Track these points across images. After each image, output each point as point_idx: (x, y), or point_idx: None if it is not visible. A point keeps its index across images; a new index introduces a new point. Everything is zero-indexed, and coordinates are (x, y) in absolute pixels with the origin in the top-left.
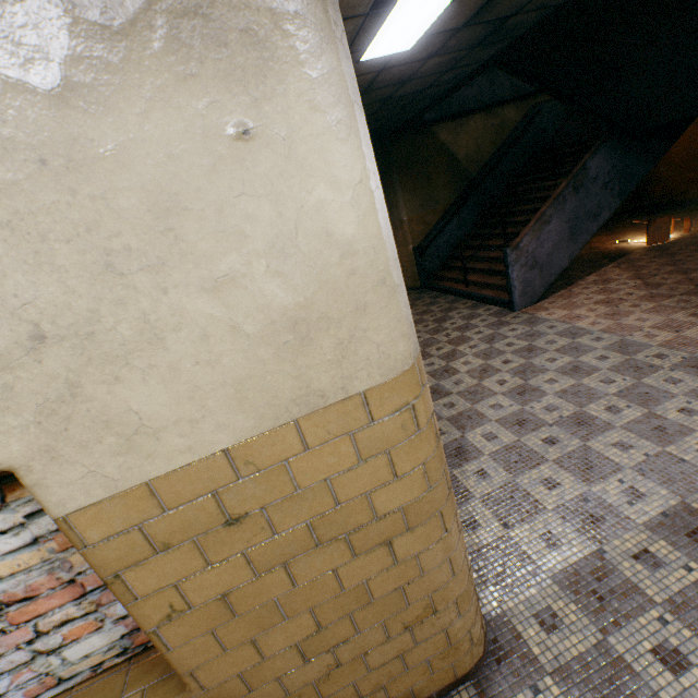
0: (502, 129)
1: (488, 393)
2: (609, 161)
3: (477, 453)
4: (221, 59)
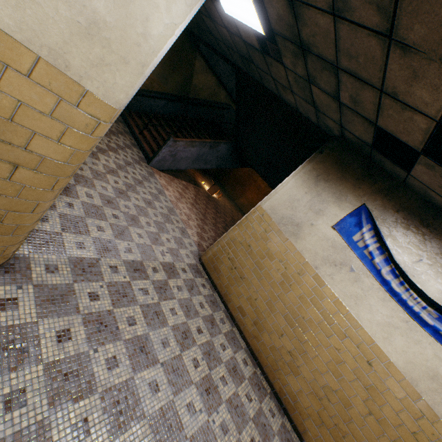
0: (215, 96)
1: (106, 180)
2: (226, 151)
3: (76, 196)
4: None
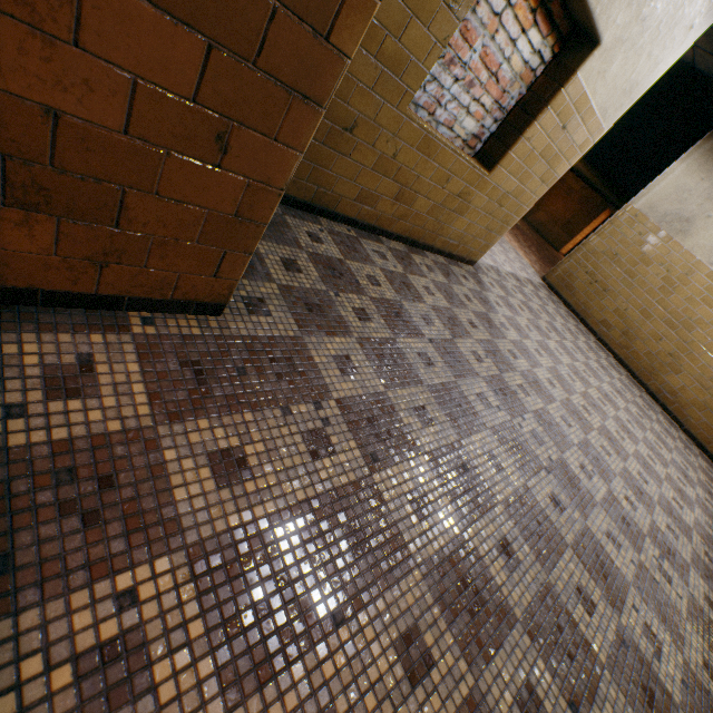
0: None
1: None
2: None
3: None
4: (712, 7)
